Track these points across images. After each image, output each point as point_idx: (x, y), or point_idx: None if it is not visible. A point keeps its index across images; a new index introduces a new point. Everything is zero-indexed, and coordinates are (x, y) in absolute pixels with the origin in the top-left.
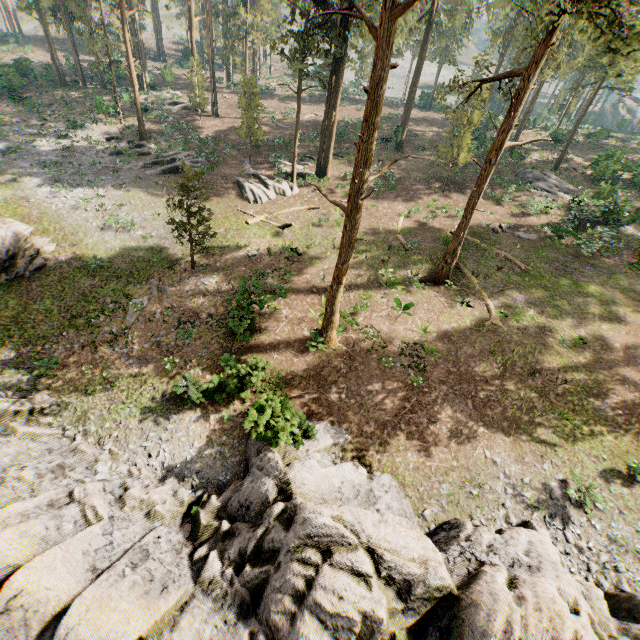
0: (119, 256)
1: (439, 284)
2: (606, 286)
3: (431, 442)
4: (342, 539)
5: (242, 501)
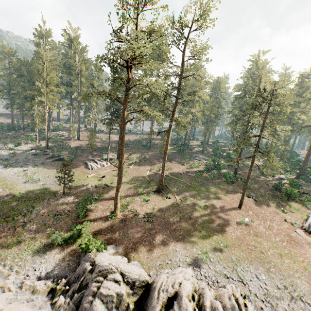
0: (31, 192)
1: (160, 192)
2: (216, 188)
3: (153, 247)
4: (111, 270)
5: (76, 276)
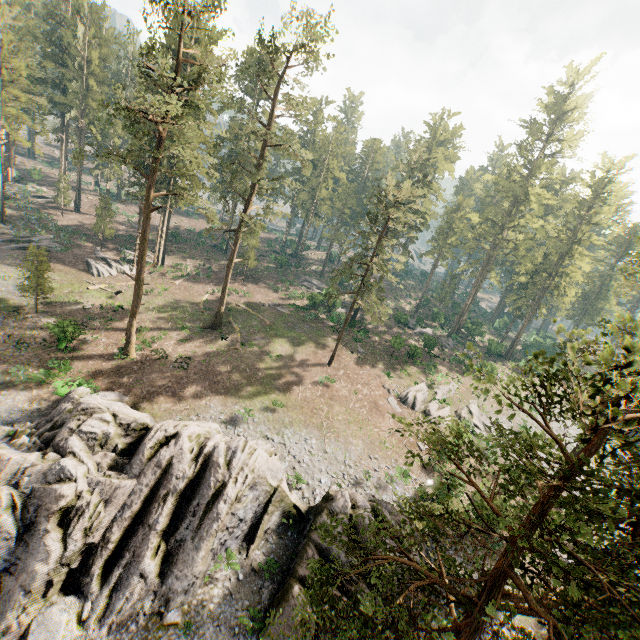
0: None
1: (215, 330)
2: (310, 335)
3: (178, 399)
4: (100, 409)
5: (49, 420)
